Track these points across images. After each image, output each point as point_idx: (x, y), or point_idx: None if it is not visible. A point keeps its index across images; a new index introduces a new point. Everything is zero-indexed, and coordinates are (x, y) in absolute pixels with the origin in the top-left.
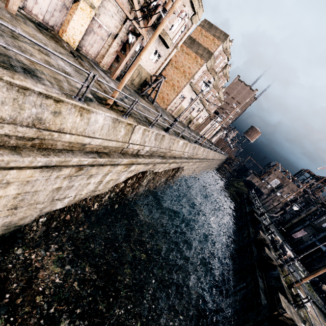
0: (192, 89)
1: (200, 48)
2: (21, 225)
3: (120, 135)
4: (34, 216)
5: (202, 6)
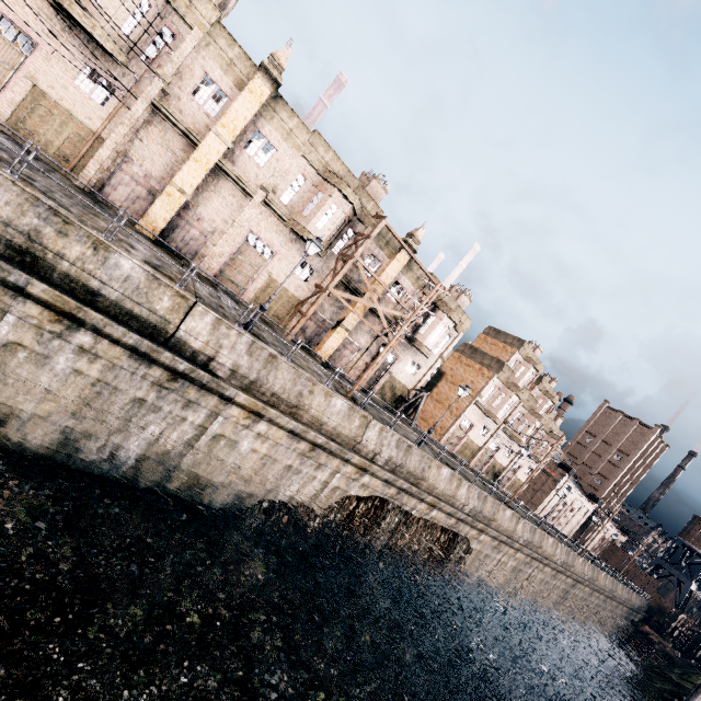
0: (483, 413)
1: (486, 357)
2: (246, 505)
3: (354, 426)
4: (259, 498)
5: (468, 317)
